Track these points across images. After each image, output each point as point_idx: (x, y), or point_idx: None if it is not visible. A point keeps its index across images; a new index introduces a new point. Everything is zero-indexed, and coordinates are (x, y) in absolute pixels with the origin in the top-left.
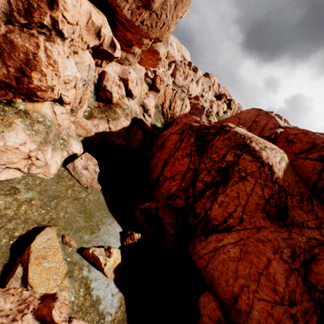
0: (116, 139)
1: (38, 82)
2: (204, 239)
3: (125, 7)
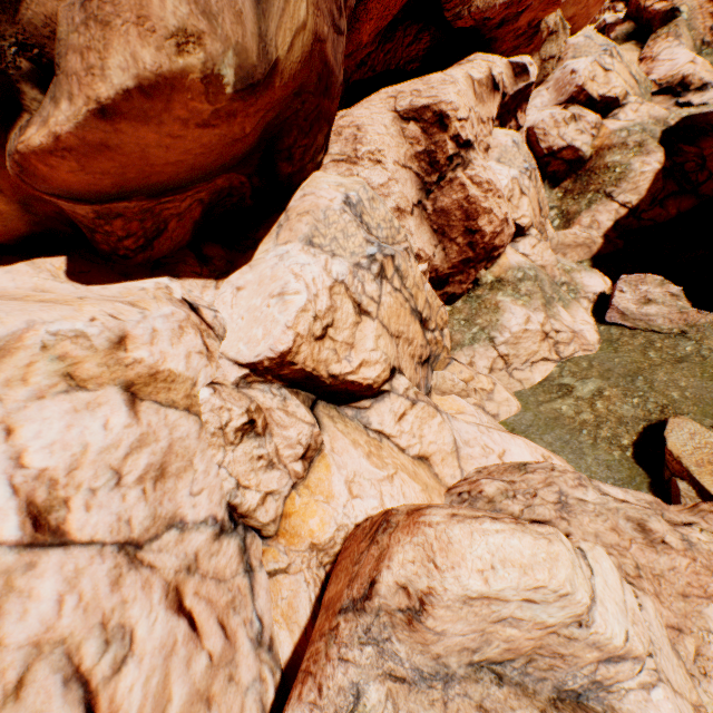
0: (656, 213)
1: (489, 228)
2: None
3: None
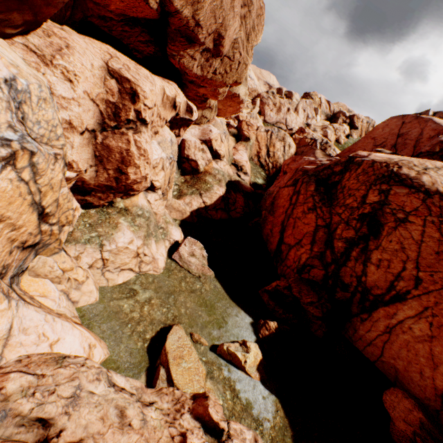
0: (214, 213)
1: (134, 176)
2: (367, 317)
3: (194, 65)
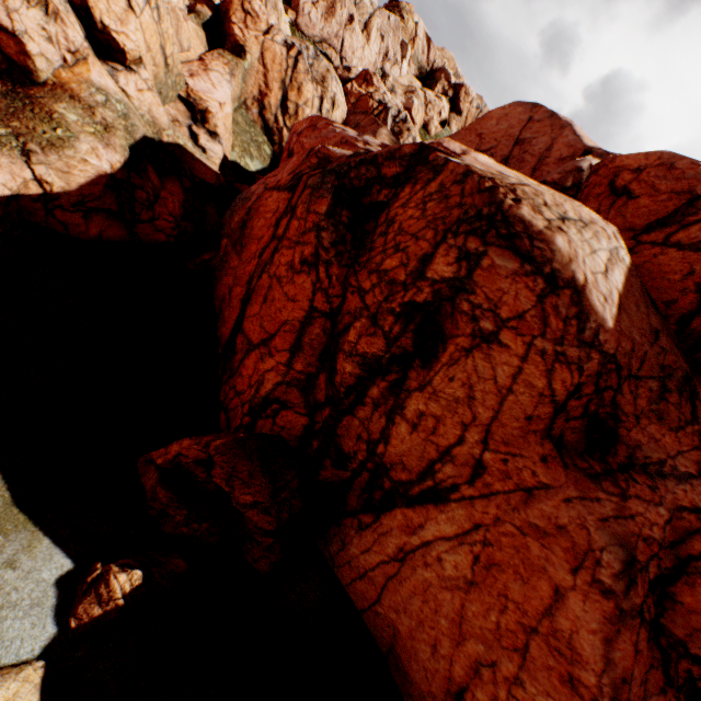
0: (77, 220)
1: None
2: (372, 523)
3: None
